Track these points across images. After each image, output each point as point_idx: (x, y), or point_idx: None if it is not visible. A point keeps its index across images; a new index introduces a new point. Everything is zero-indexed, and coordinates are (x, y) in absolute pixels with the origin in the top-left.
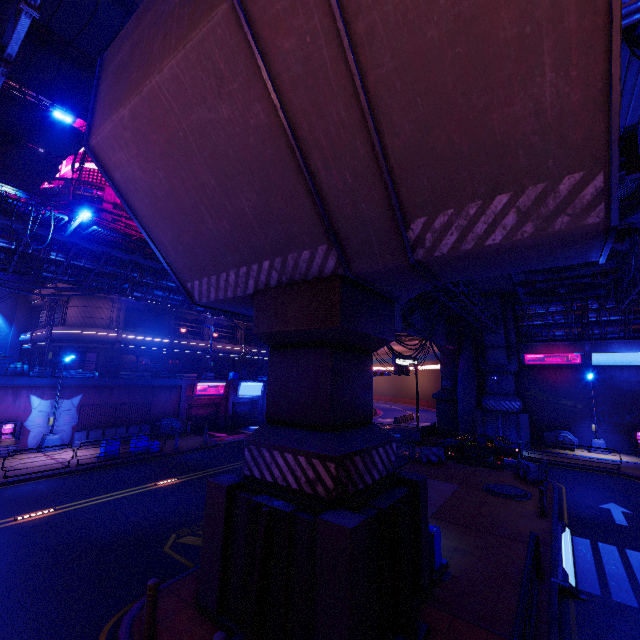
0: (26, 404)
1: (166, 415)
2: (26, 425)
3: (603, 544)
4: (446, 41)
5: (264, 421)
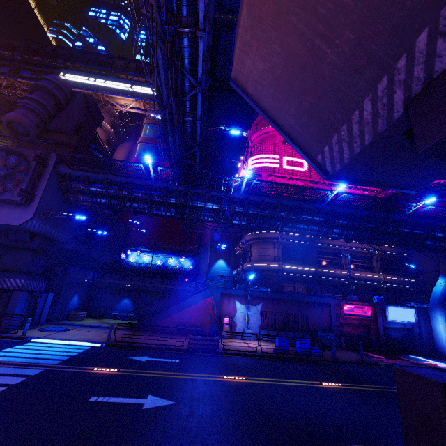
0: (233, 306)
1: (321, 328)
2: (234, 320)
3: None
4: None
5: (426, 353)
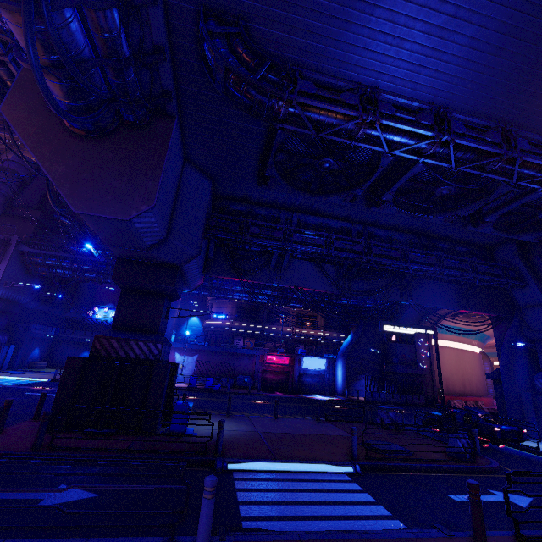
0: (173, 356)
1: (246, 374)
2: None
3: (355, 484)
4: None
5: (330, 393)
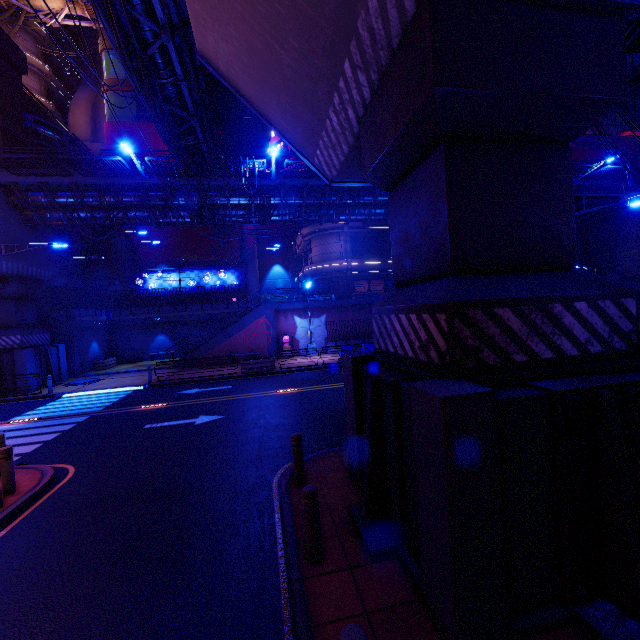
0: (292, 322)
1: None
2: (296, 337)
3: None
4: None
5: None
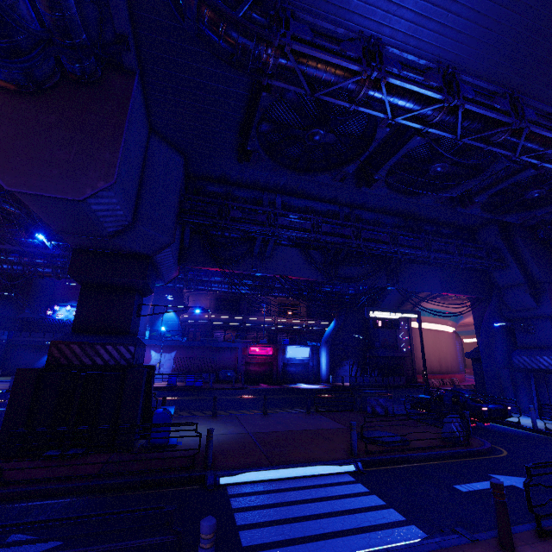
0: (149, 355)
1: (229, 368)
2: None
3: (360, 485)
4: None
5: (315, 380)
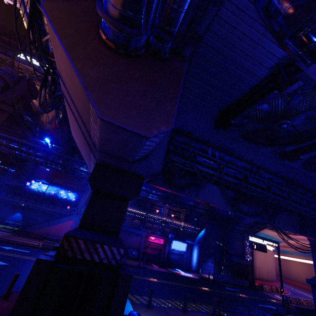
0: None
1: (133, 248)
2: None
3: None
4: (70, 81)
5: (186, 268)
